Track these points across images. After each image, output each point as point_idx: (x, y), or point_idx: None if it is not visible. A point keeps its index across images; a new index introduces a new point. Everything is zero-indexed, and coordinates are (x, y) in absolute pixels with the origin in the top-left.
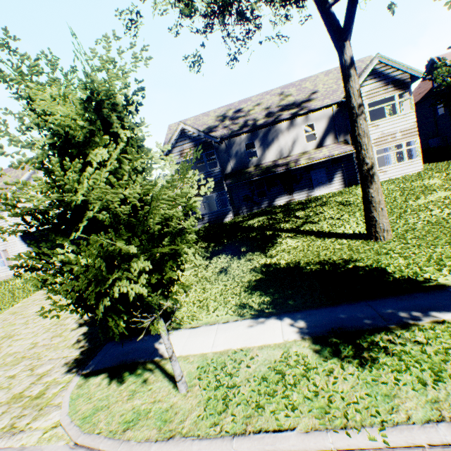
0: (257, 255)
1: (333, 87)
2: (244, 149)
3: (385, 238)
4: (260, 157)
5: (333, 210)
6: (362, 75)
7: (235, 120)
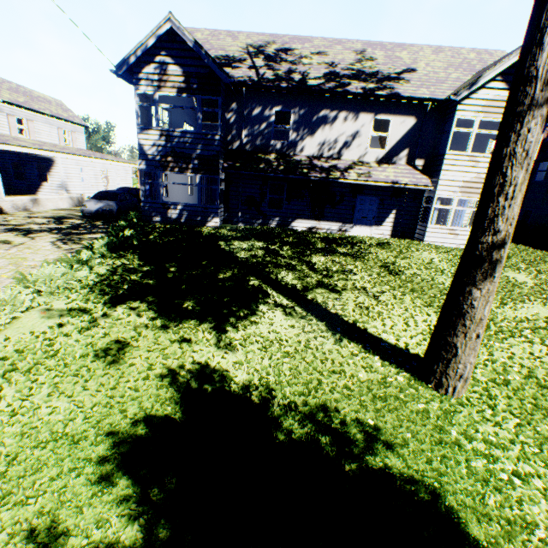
0: (204, 333)
1: (440, 73)
2: (272, 119)
3: (456, 391)
4: (292, 143)
5: (372, 274)
6: (496, 66)
7: (273, 63)
